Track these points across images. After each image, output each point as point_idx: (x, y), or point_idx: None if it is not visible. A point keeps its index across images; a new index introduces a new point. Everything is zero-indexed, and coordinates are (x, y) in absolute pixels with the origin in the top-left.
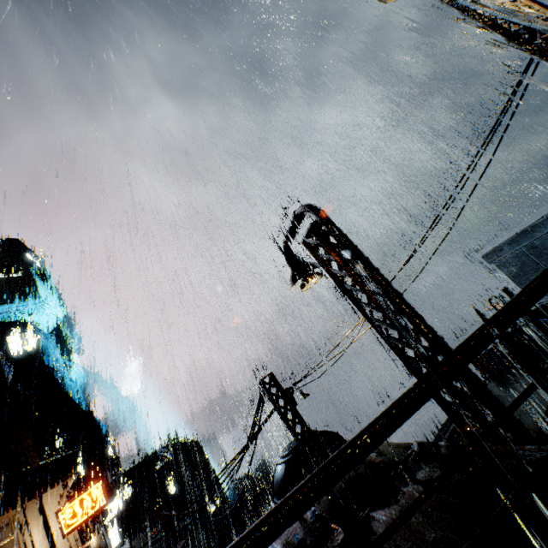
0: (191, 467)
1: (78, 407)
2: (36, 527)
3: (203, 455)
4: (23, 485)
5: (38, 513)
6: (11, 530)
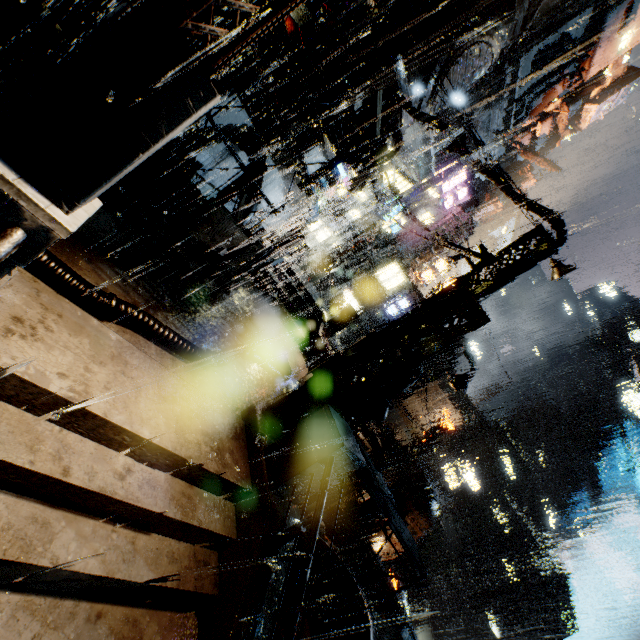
0: (538, 606)
1: (597, 482)
2: (444, 415)
3: (559, 634)
4: (460, 399)
5: (450, 414)
6: (443, 404)
